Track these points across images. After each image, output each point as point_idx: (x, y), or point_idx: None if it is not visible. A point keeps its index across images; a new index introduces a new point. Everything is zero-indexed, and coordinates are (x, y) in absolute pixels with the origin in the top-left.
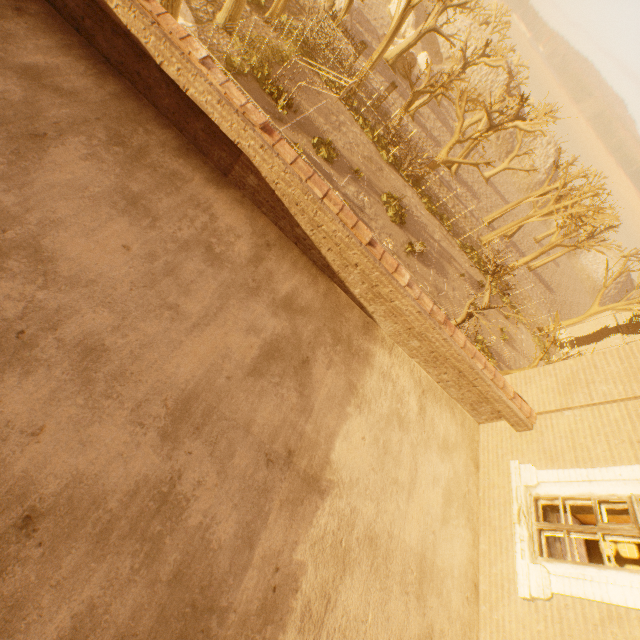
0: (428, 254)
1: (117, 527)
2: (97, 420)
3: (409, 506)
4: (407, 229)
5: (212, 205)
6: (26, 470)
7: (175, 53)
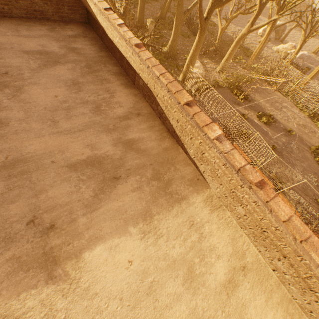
0: None
1: None
2: None
3: None
4: None
5: (116, 92)
6: None
7: (109, 25)
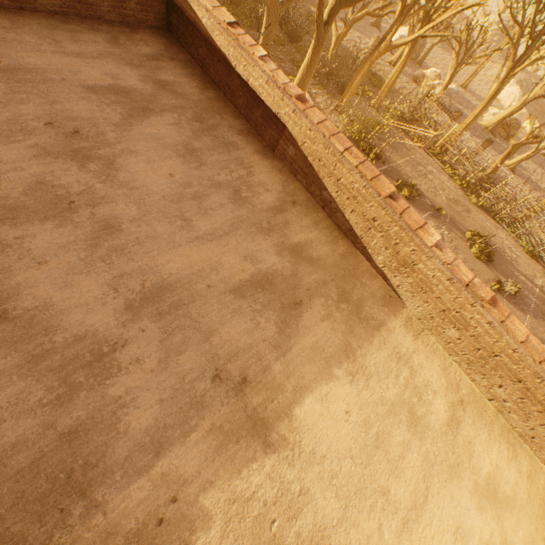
0: (524, 297)
1: (51, 358)
2: (86, 273)
3: (400, 542)
4: (495, 267)
5: (253, 166)
6: (19, 284)
7: (243, 55)
